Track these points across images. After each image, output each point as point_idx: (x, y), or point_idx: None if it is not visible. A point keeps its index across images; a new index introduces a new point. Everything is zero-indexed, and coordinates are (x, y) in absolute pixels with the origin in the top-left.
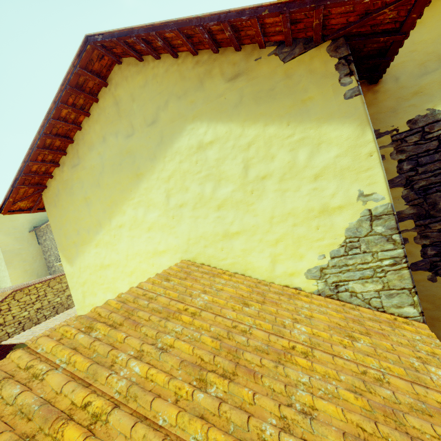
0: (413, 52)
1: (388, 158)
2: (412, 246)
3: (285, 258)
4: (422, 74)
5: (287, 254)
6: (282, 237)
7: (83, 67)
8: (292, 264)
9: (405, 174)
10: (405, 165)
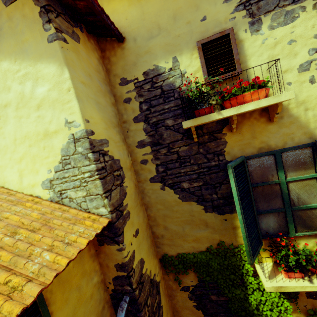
0: (143, 20)
1: (133, 100)
2: (150, 165)
3: (28, 173)
4: (149, 37)
5: (28, 169)
6: (24, 155)
7: None
8: (32, 178)
9: (144, 113)
10: (144, 105)
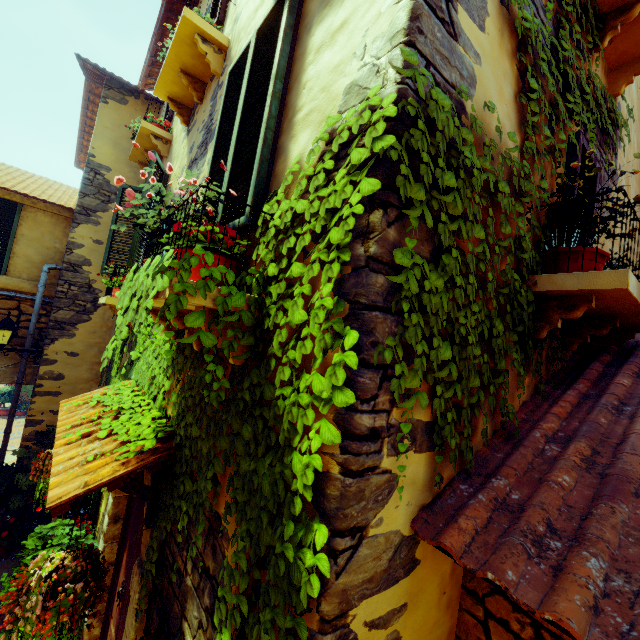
0: None
1: None
2: None
3: None
4: None
5: None
6: None
7: (88, 91)
8: None
9: None
10: None
